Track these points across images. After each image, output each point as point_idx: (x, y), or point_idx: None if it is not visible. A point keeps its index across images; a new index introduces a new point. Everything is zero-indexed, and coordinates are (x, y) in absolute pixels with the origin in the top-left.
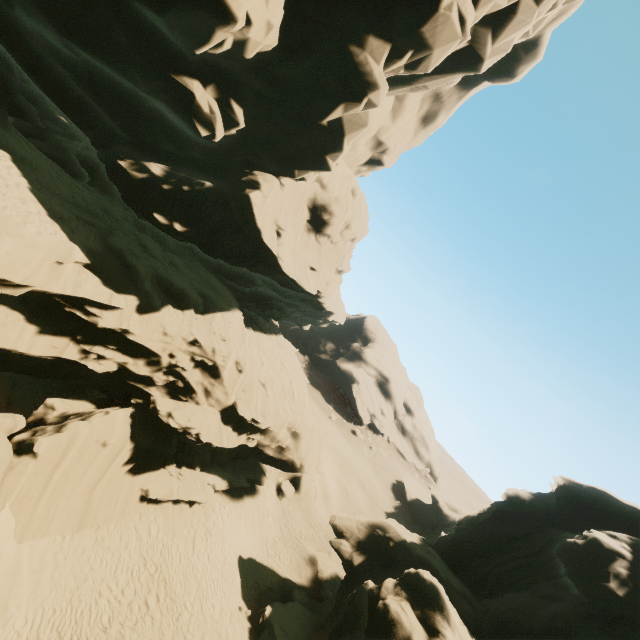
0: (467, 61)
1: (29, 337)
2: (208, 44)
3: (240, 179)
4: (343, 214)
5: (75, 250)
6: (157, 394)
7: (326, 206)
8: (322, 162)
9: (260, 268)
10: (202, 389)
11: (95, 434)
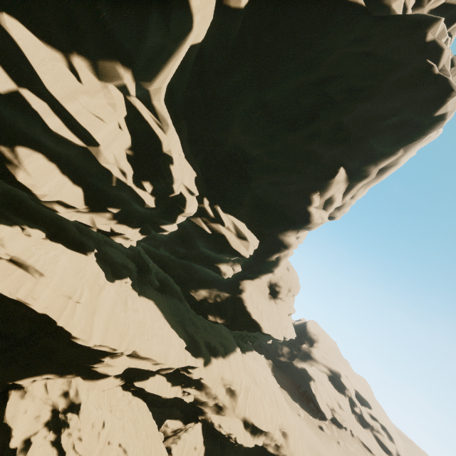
0: (330, 218)
1: (169, 389)
2: (233, 258)
3: (238, 286)
4: (286, 285)
5: (183, 342)
6: (210, 412)
7: (276, 283)
8: (273, 270)
9: (253, 329)
10: (231, 406)
11: (192, 441)
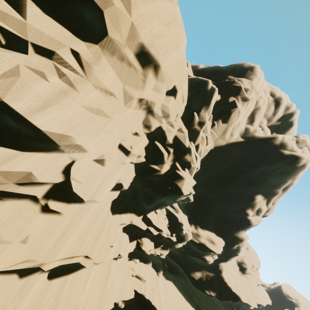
0: (264, 216)
1: None
2: (212, 253)
3: (218, 268)
4: (249, 262)
5: None
6: None
7: (242, 261)
8: (237, 254)
9: (235, 299)
10: None
11: None
